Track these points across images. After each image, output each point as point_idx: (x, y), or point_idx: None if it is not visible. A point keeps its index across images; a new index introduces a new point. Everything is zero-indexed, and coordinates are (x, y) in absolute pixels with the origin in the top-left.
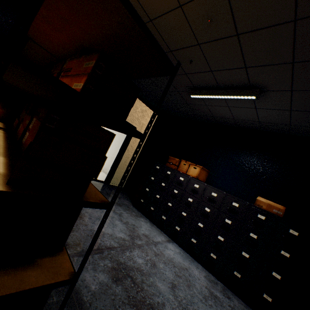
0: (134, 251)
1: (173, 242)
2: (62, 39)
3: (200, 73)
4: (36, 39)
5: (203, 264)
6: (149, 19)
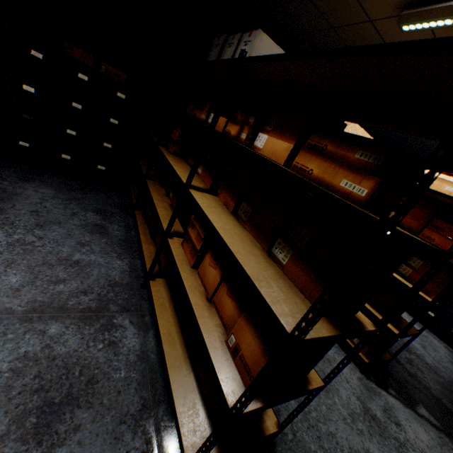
0: None
1: None
2: None
3: None
4: None
5: (440, 336)
6: None
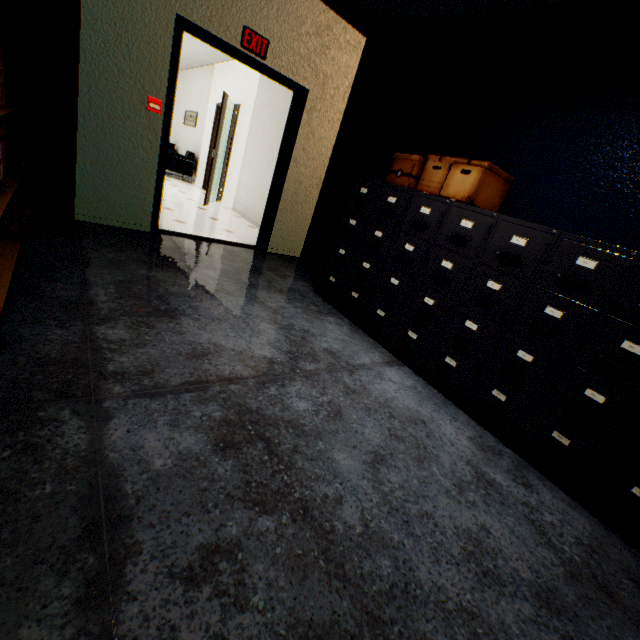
0: (292, 386)
1: (400, 366)
2: None
3: None
4: None
5: (471, 412)
6: None
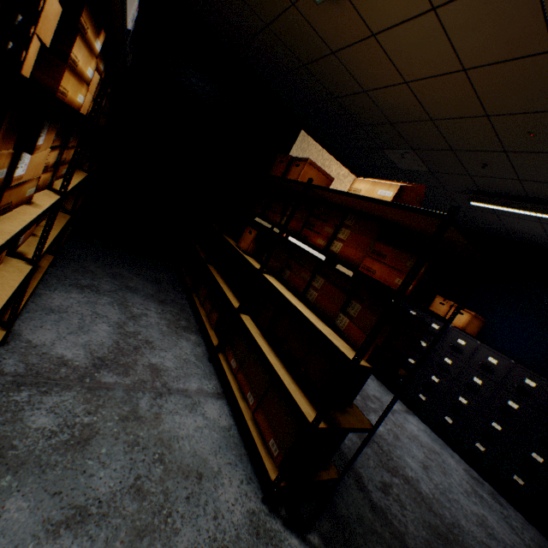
0: (371, 415)
1: (413, 415)
2: (359, 207)
3: (497, 179)
4: (317, 192)
5: (461, 454)
6: (429, 119)
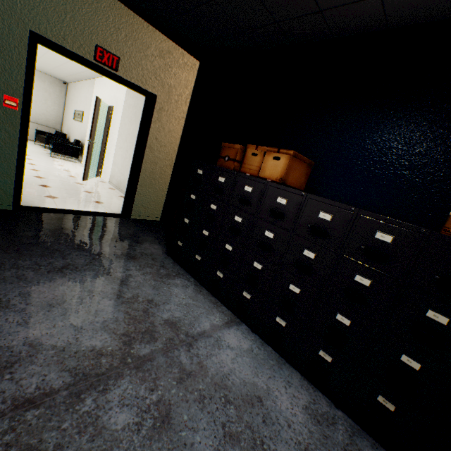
0: (117, 387)
1: (238, 325)
2: None
3: None
4: None
5: (303, 371)
6: None
